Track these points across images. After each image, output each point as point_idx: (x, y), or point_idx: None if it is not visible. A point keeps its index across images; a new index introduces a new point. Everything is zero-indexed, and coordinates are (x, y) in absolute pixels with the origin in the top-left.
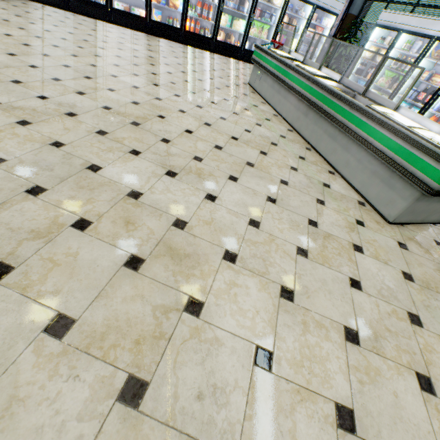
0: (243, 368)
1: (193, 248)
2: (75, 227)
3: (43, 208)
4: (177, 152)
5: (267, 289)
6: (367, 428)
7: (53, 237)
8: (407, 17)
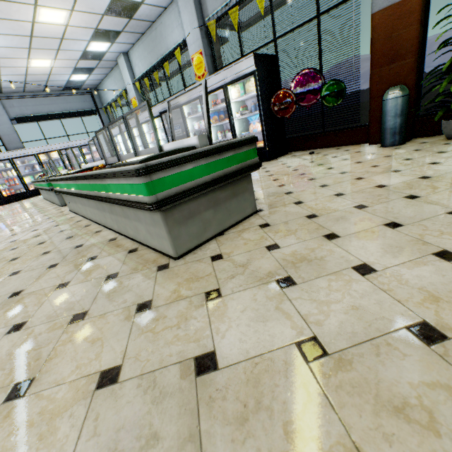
0: None
1: None
2: None
3: None
4: None
5: None
6: None
7: None
8: (113, 130)
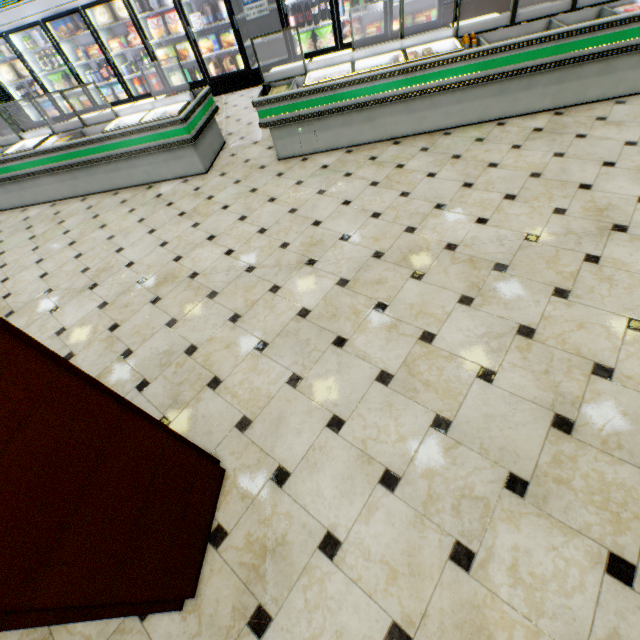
0: (228, 260)
1: (163, 275)
2: (115, 330)
3: (89, 349)
4: (70, 284)
5: (205, 246)
6: (269, 225)
7: (117, 338)
8: None
